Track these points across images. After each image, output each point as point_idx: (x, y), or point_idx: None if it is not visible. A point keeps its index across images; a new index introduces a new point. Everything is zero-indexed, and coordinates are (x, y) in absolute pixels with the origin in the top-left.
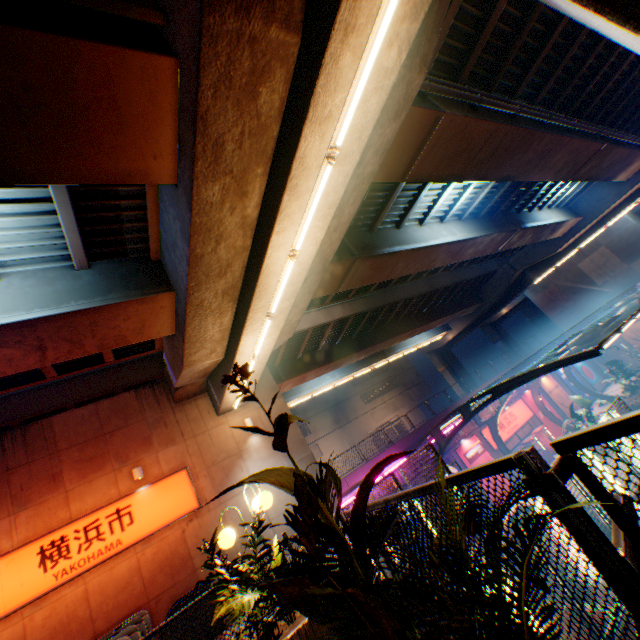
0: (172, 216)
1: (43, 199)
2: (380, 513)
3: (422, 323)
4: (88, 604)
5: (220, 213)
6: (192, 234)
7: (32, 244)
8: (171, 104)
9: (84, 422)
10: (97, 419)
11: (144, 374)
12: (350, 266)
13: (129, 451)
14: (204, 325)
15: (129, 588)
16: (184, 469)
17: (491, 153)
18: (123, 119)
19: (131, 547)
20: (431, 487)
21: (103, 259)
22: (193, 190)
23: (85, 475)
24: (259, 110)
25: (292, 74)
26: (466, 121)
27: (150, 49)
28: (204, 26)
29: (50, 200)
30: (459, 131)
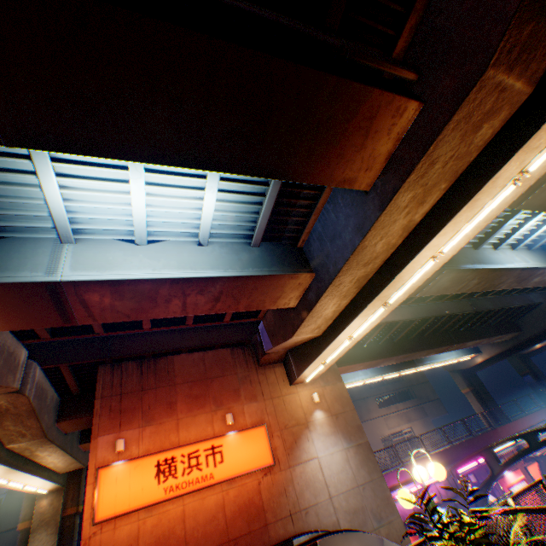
0: (343, 214)
1: (257, 193)
2: None
3: (459, 340)
4: (183, 525)
5: (397, 215)
6: (371, 229)
7: (235, 223)
8: (398, 133)
9: (194, 365)
10: (203, 365)
11: (237, 336)
12: (436, 275)
13: (222, 397)
14: (328, 303)
15: (214, 521)
16: (263, 425)
17: None
18: (365, 142)
19: (218, 483)
20: None
21: (266, 241)
22: (394, 195)
23: (191, 409)
24: (472, 140)
25: (510, 115)
26: None
27: (405, 96)
28: (479, 79)
29: (260, 194)
30: None
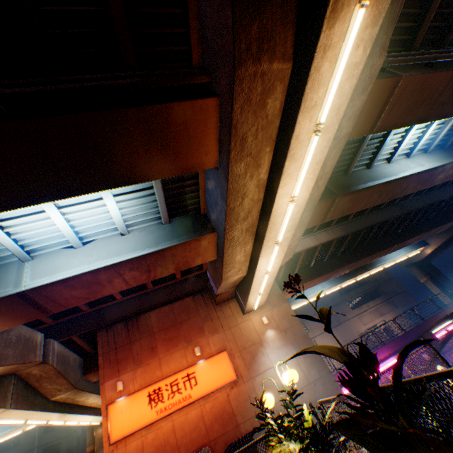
0: (214, 186)
1: (149, 188)
2: (410, 386)
3: (398, 241)
4: (174, 435)
5: (244, 180)
6: (228, 195)
7: (143, 213)
8: (214, 123)
9: (166, 315)
10: (172, 314)
11: (196, 285)
12: (332, 202)
13: (191, 335)
14: (234, 252)
15: (197, 429)
16: (224, 350)
17: (451, 94)
18: (190, 137)
19: (196, 401)
20: (451, 372)
21: (176, 216)
22: (228, 169)
23: (168, 349)
24: (266, 113)
25: (287, 86)
26: (423, 77)
27: (204, 96)
28: (235, 76)
29: (152, 188)
30: (417, 86)
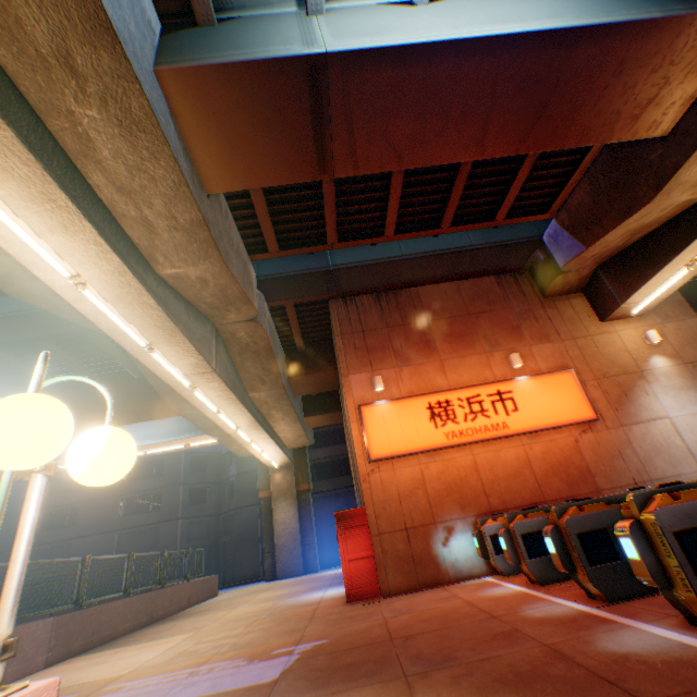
0: None
1: None
2: None
3: None
4: (477, 476)
5: None
6: None
7: None
8: None
9: (446, 299)
10: (458, 298)
11: (499, 262)
12: None
13: (496, 337)
14: None
15: (518, 478)
16: (567, 371)
17: None
18: None
19: (514, 436)
20: None
21: None
22: None
23: (455, 350)
24: None
25: None
26: None
27: None
28: None
29: None
30: None
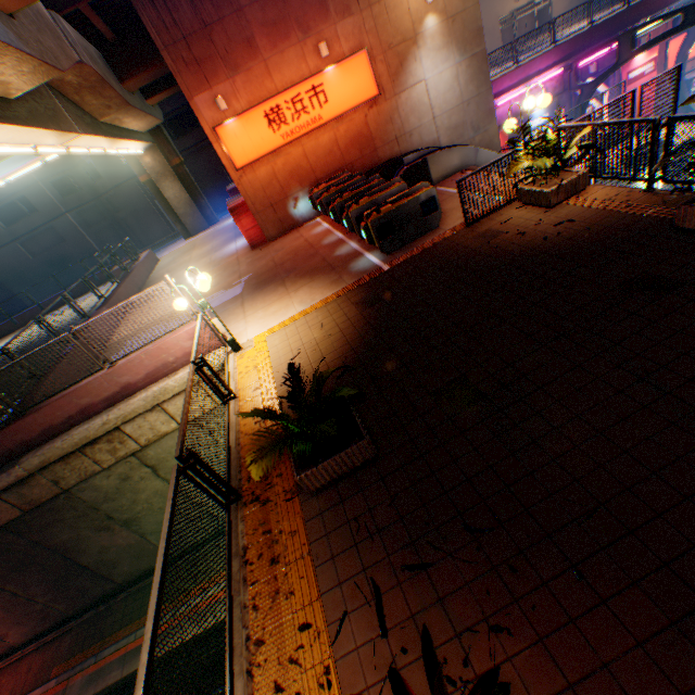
0: None
1: None
2: None
3: None
4: (307, 162)
5: None
6: None
7: None
8: None
9: None
10: None
11: None
12: None
13: (307, 21)
14: None
15: (332, 156)
16: (363, 53)
17: None
18: None
19: (327, 125)
20: None
21: None
22: None
23: (275, 46)
24: None
25: None
26: None
27: None
28: None
29: None
30: None
